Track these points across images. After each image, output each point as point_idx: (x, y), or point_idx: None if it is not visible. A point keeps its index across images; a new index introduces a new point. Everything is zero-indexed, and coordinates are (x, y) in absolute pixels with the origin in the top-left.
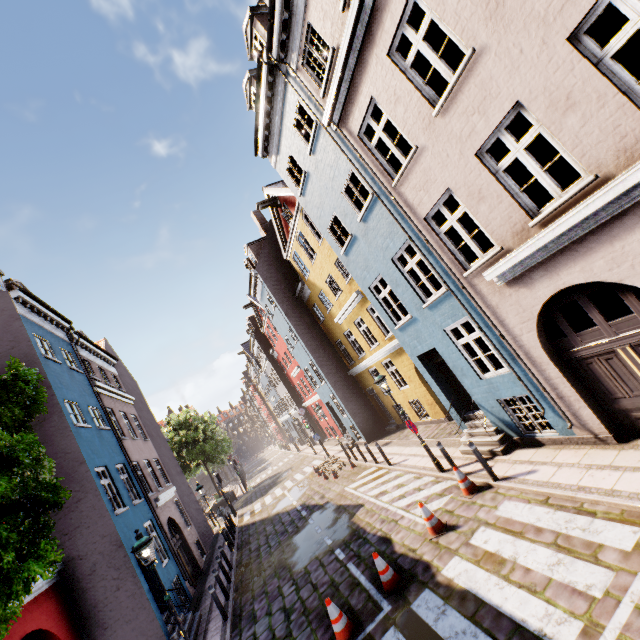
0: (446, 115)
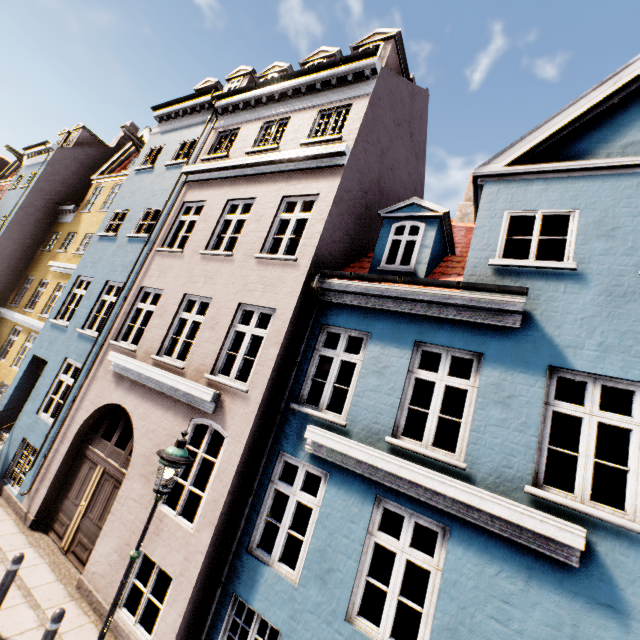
0: (202, 260)
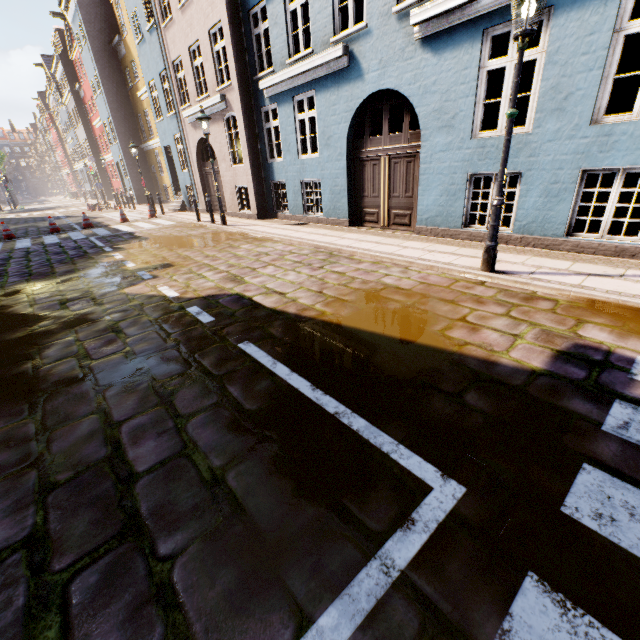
0: (183, 15)
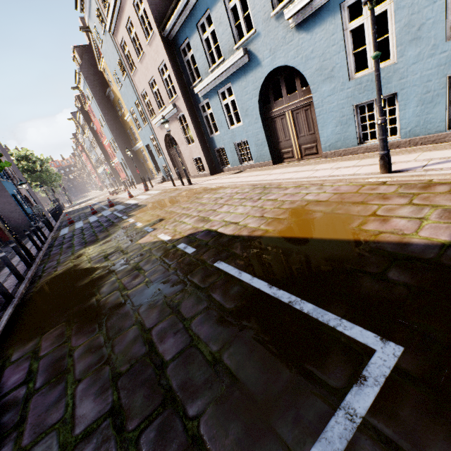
0: (141, 64)
